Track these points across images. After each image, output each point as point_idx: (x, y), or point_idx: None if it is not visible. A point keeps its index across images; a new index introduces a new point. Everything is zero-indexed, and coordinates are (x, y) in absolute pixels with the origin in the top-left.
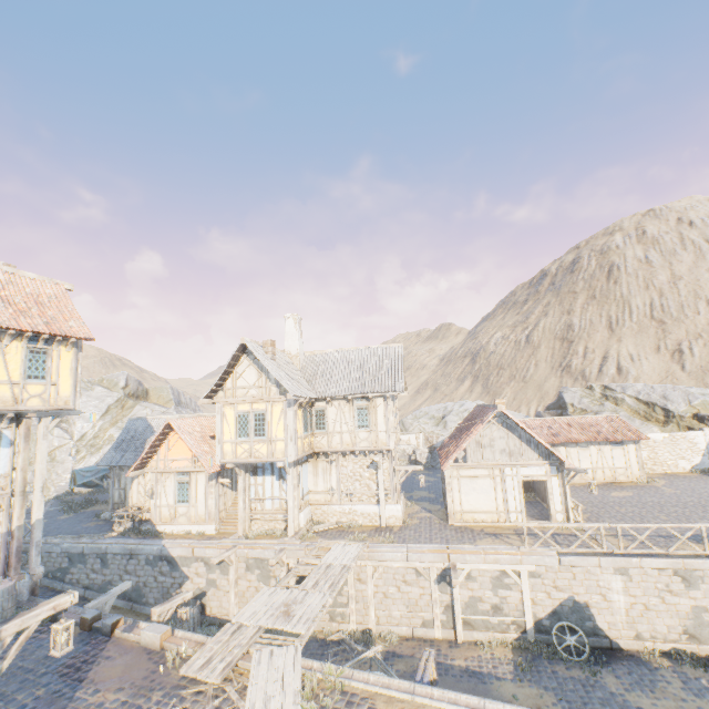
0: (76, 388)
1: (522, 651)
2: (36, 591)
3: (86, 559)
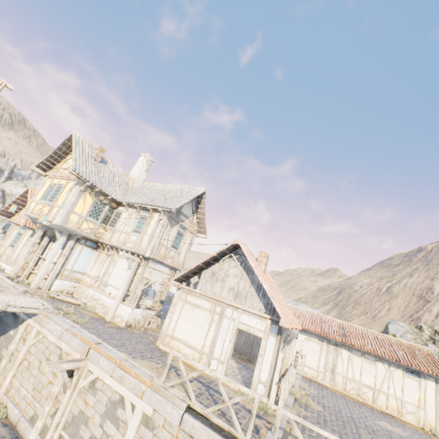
0: None
1: None
2: None
3: None
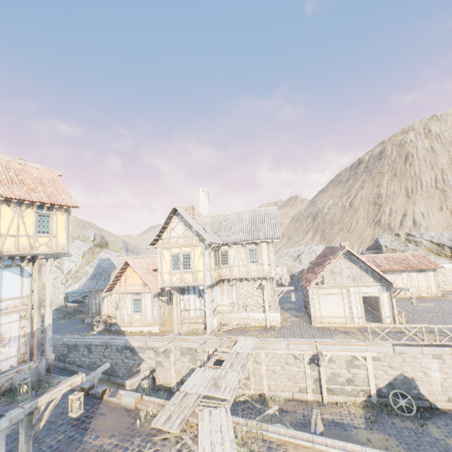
0: (69, 239)
1: (368, 409)
2: (50, 369)
3: (78, 349)
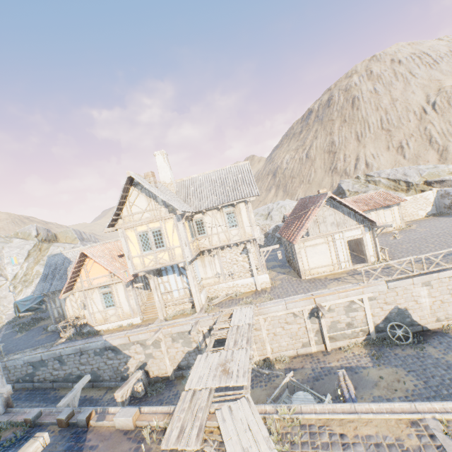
0: None
1: (370, 346)
2: (10, 403)
3: (46, 363)
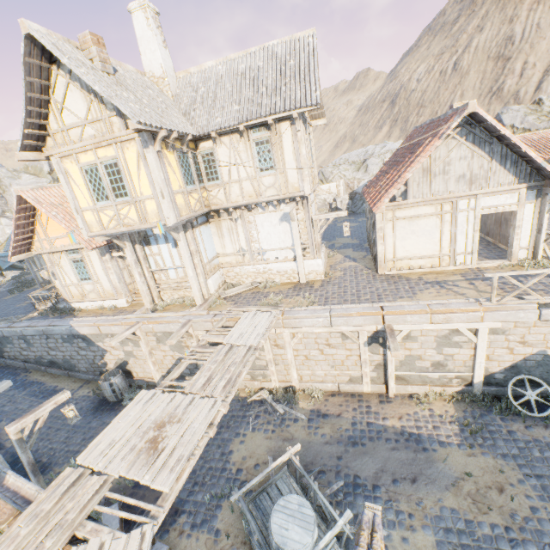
0: None
1: (466, 406)
2: None
3: (12, 341)
